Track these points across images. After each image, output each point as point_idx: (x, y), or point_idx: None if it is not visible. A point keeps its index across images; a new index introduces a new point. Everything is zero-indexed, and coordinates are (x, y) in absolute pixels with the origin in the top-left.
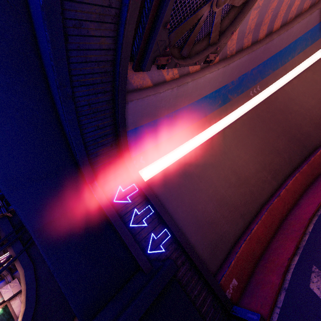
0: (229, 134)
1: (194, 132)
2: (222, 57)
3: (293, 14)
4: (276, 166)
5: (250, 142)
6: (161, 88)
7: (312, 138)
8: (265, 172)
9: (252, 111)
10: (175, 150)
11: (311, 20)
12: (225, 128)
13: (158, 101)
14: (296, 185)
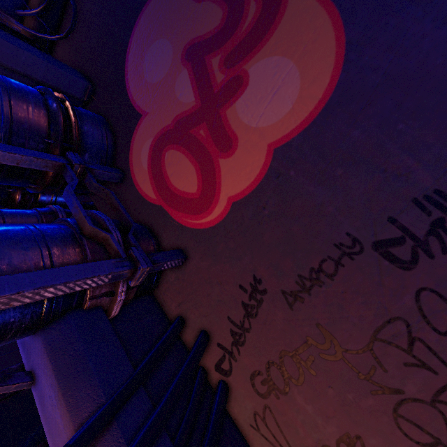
0: None
1: None
2: None
3: None
4: None
5: None
6: None
7: None
8: None
9: None
10: None
11: None
12: None
13: None
14: None
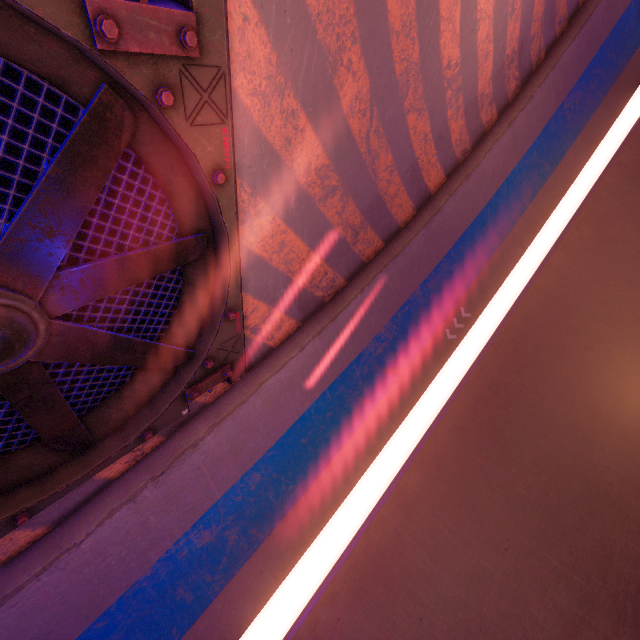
0: (422, 487)
1: (298, 538)
2: (307, 311)
3: (465, 142)
4: (631, 572)
5: (498, 493)
6: (86, 520)
7: None
8: (601, 617)
9: (471, 382)
10: (246, 634)
11: (519, 132)
12: (404, 472)
13: (82, 565)
14: None
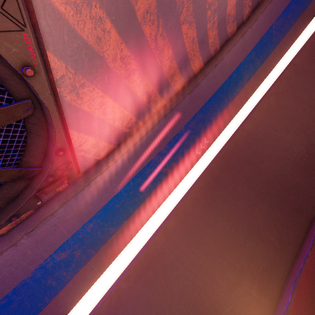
0: (175, 227)
1: (113, 252)
2: (120, 140)
3: (216, 44)
4: (261, 263)
5: (210, 229)
6: None
7: (305, 192)
8: (245, 282)
9: (205, 176)
10: (85, 295)
11: (246, 41)
12: (168, 219)
13: None
14: (303, 303)
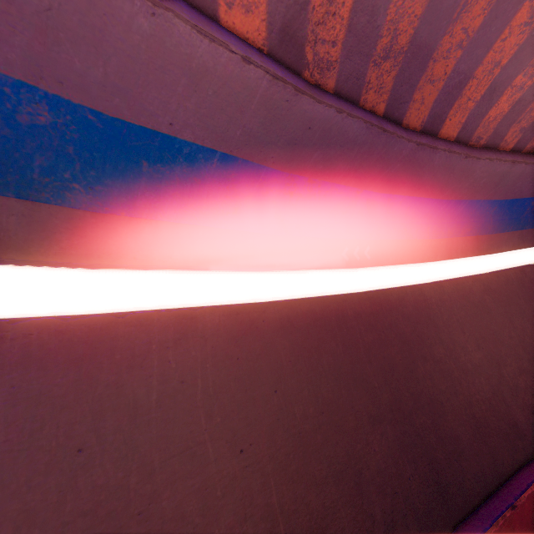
0: (215, 333)
1: (22, 238)
2: (283, 49)
3: (486, 132)
4: None
5: (277, 399)
6: None
7: (464, 464)
8: None
9: (329, 300)
10: None
11: (508, 178)
12: (212, 305)
13: None
14: None
